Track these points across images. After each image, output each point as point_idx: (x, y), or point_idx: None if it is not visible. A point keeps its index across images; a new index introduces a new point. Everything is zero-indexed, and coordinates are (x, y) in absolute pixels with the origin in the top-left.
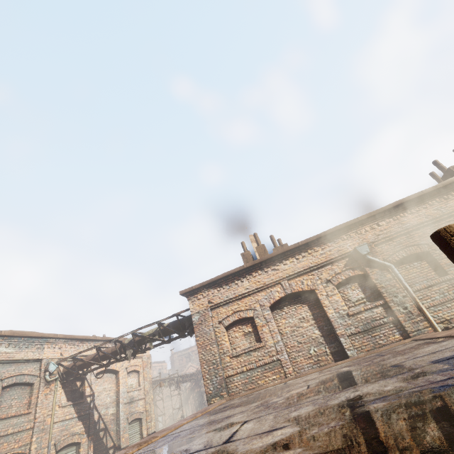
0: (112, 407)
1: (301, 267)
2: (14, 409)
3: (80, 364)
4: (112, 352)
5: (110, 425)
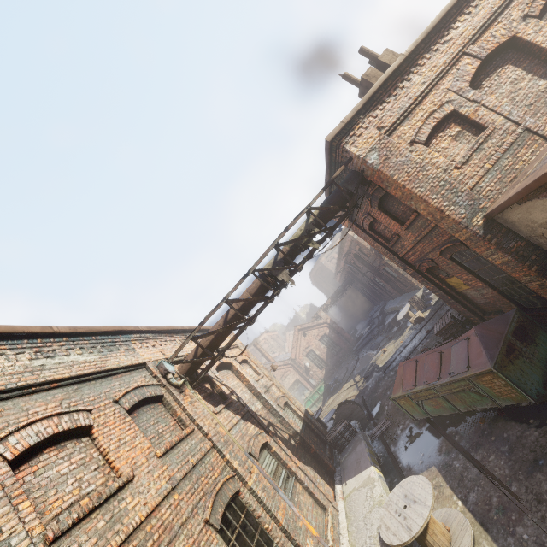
0: (256, 402)
1: (482, 19)
2: (168, 437)
3: (208, 345)
4: (253, 296)
5: (270, 420)
